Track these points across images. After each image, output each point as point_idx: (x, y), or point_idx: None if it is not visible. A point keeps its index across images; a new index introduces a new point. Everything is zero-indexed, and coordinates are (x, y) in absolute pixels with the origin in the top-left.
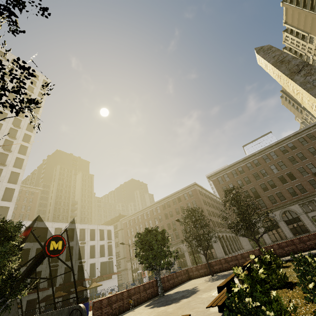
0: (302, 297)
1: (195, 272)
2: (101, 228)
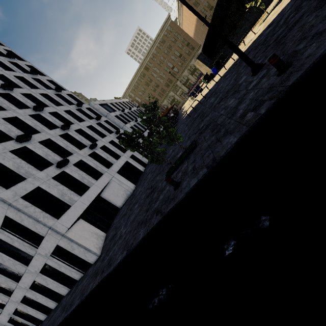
0: None
1: None
2: (125, 101)
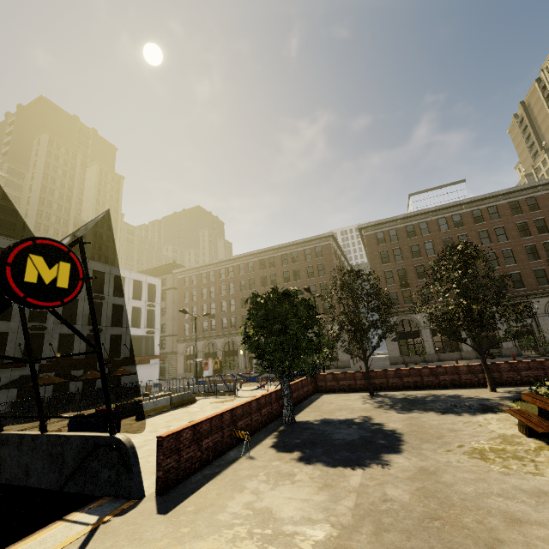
0: None
1: (330, 382)
2: (137, 279)
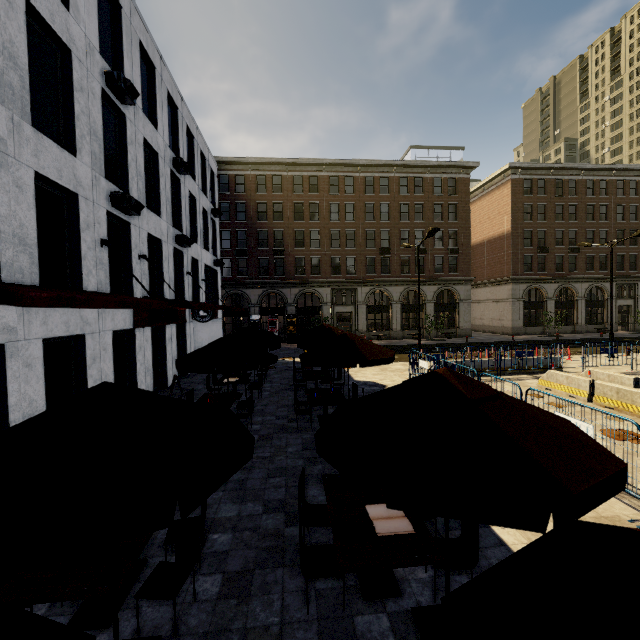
0: None
1: None
2: (202, 149)
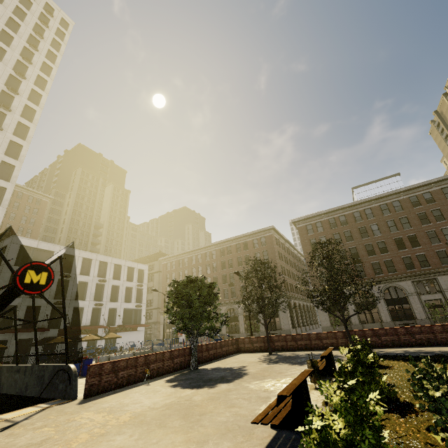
0: (428, 442)
1: (247, 344)
2: (130, 266)
